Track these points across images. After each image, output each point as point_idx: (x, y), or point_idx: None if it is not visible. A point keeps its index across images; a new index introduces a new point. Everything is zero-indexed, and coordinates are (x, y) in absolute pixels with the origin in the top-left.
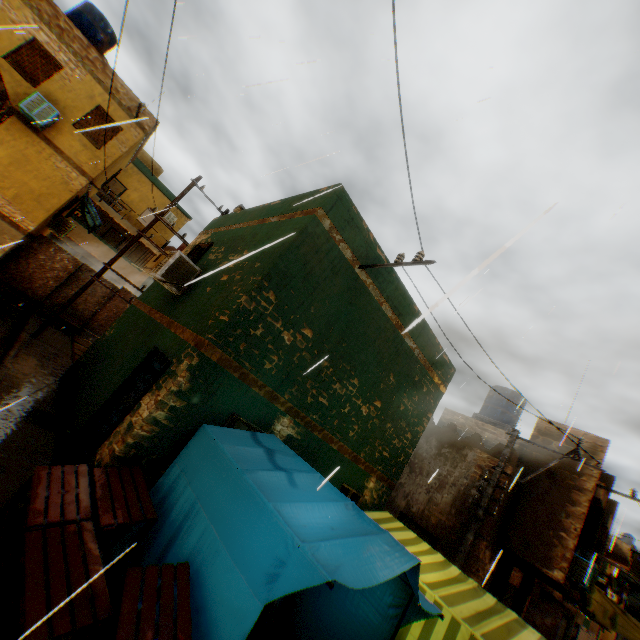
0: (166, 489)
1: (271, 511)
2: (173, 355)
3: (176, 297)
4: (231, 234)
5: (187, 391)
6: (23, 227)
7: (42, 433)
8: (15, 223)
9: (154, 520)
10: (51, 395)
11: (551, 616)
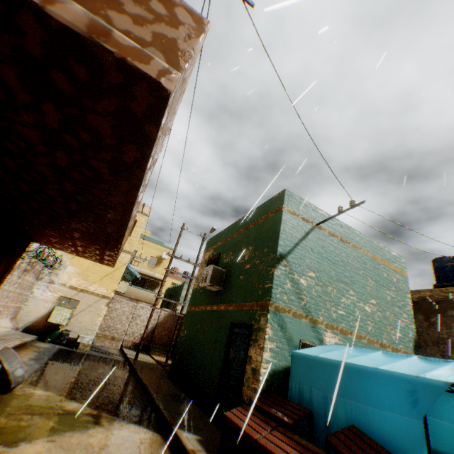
0: (297, 398)
1: (381, 370)
2: (249, 320)
3: (219, 292)
4: (229, 243)
5: (272, 335)
6: (108, 296)
7: (191, 406)
8: (103, 296)
9: (311, 412)
10: (173, 386)
11: None
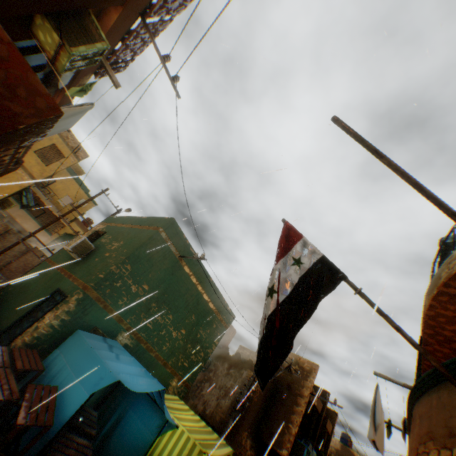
0: (50, 361)
1: (103, 361)
2: (69, 293)
3: (77, 261)
4: (117, 229)
5: (73, 311)
6: None
7: None
8: None
9: (44, 370)
10: None
11: None
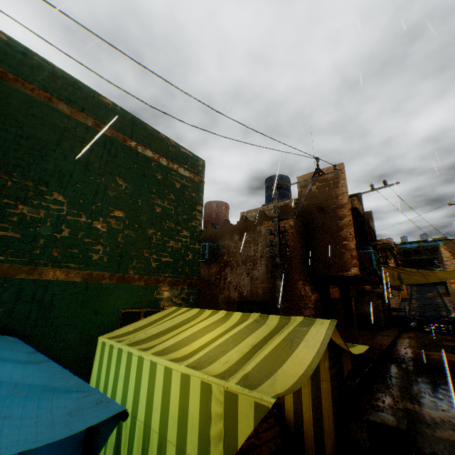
0: None
1: None
2: None
3: None
4: None
5: None
6: None
7: None
8: None
9: None
10: None
11: (372, 303)
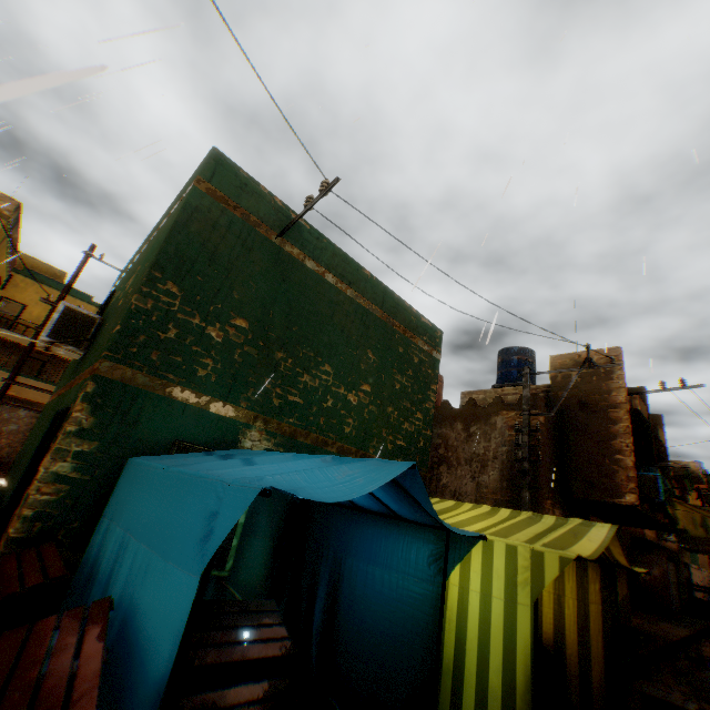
0: (96, 551)
1: (199, 477)
2: (73, 402)
3: (82, 359)
4: (130, 270)
5: (95, 428)
6: None
7: None
8: None
9: (65, 578)
10: None
11: (657, 566)
